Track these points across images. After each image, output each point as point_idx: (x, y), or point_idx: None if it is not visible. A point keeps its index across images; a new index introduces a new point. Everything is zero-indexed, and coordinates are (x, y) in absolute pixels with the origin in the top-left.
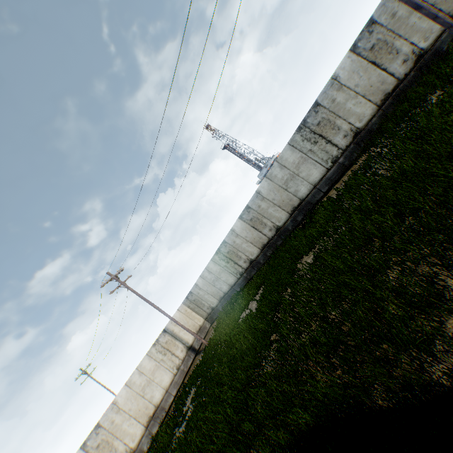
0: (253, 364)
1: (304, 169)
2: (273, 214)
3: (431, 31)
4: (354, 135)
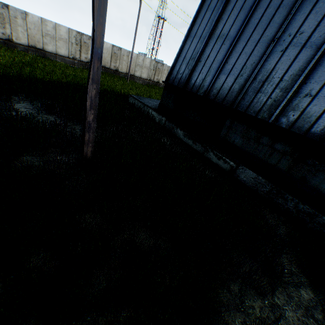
0: (5, 64)
1: (62, 44)
2: (19, 33)
3: (123, 70)
4: (88, 62)
